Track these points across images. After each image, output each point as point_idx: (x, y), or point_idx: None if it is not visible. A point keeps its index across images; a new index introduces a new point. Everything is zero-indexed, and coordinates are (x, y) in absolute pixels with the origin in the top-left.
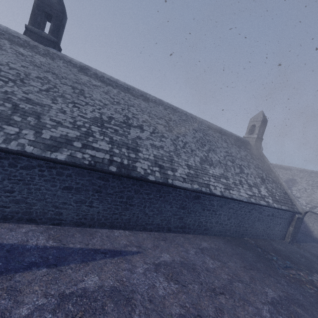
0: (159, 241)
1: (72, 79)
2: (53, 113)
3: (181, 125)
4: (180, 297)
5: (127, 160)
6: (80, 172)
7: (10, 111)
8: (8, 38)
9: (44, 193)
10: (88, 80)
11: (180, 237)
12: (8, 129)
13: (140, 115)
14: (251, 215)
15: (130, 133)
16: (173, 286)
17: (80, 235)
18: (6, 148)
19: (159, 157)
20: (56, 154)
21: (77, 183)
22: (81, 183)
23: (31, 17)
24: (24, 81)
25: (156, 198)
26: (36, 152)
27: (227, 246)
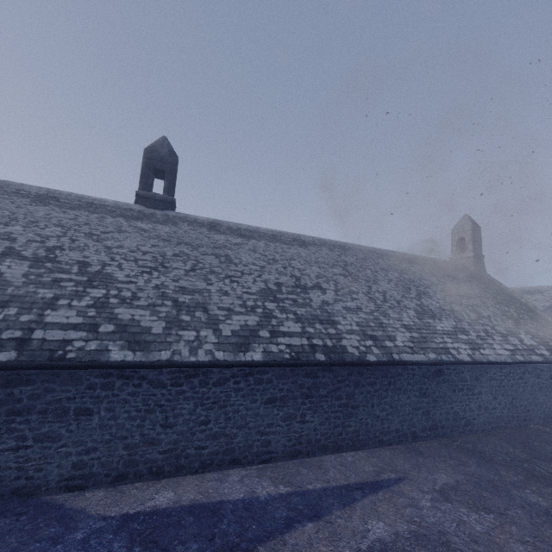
0: (413, 457)
1: (209, 245)
2: (216, 298)
3: (364, 268)
4: (509, 530)
5: (329, 340)
6: (281, 373)
7: (174, 310)
8: (120, 214)
9: (244, 414)
10: (226, 240)
11: (437, 445)
12: (185, 336)
13: (308, 268)
14: (525, 384)
15: (312, 299)
16: (487, 517)
17: (307, 470)
18: (197, 361)
19: (364, 324)
20: (250, 355)
21: (280, 389)
22: (285, 388)
23: (141, 181)
24: (165, 265)
25: (384, 387)
26: (228, 357)
27: (515, 444)
